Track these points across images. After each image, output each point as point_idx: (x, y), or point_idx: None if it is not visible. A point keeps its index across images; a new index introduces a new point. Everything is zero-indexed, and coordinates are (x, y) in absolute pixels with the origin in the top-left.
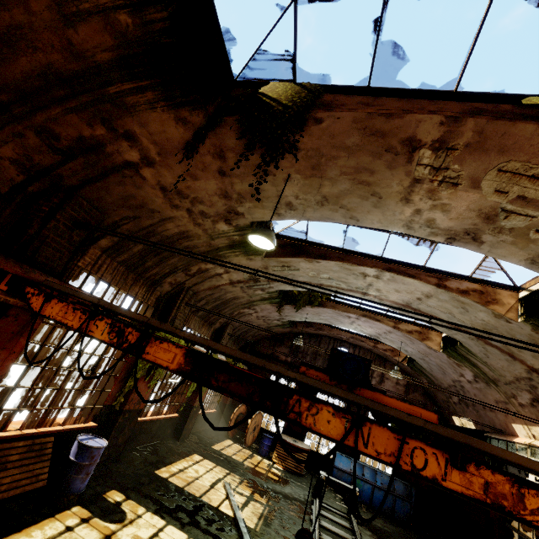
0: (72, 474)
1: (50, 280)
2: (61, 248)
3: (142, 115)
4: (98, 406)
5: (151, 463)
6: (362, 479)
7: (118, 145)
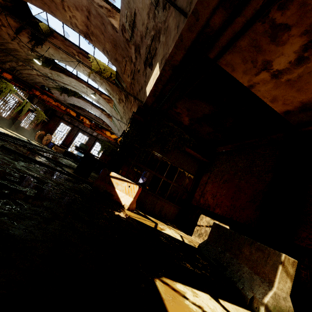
0: None
1: None
2: None
3: (3, 16)
4: None
5: None
6: None
7: None
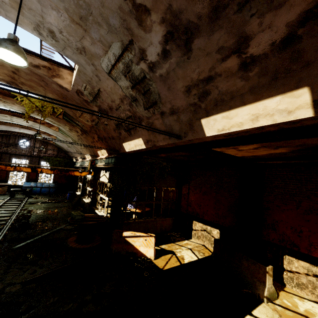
0: None
1: None
2: None
3: None
4: None
5: None
6: (36, 187)
7: None
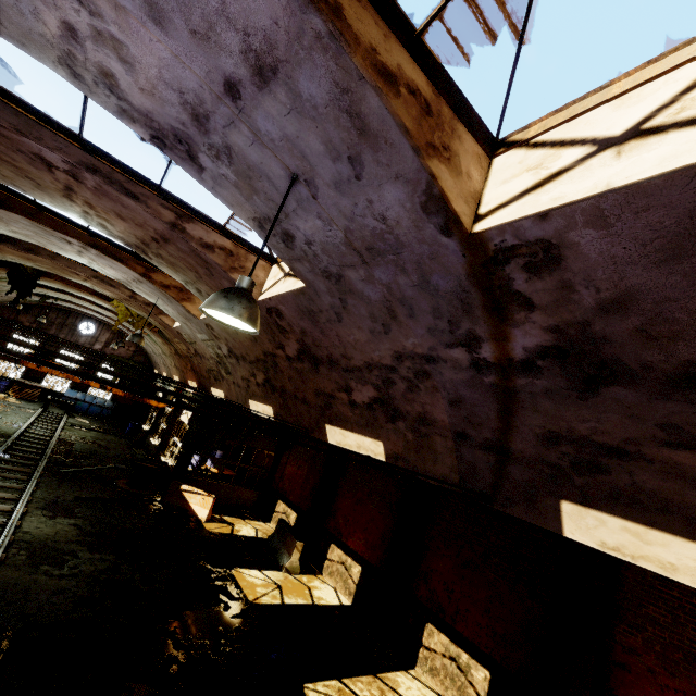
0: None
1: None
2: None
3: None
4: None
5: None
6: (83, 401)
7: None
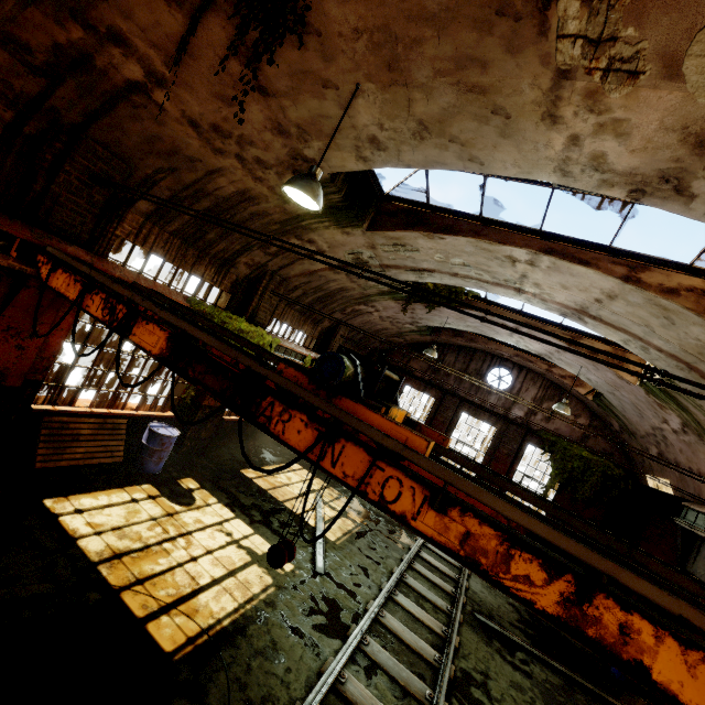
0: (145, 456)
1: (73, 249)
2: (82, 211)
3: None
4: (175, 397)
5: (239, 462)
6: None
7: (108, 54)
